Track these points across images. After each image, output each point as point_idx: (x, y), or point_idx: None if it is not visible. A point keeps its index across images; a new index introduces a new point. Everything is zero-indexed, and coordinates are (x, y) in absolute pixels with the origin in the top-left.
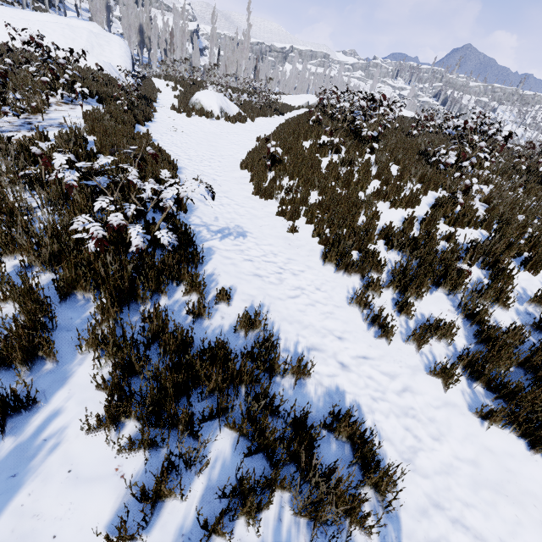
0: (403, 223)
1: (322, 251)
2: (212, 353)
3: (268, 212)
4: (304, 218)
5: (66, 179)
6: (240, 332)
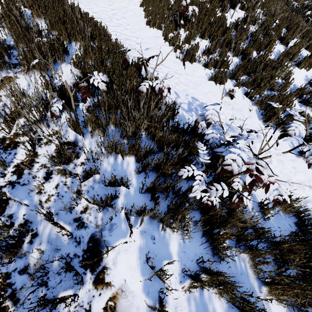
0: (309, 82)
1: (264, 115)
2: (311, 250)
3: (201, 78)
4: (229, 80)
5: (263, 179)
6: (277, 209)
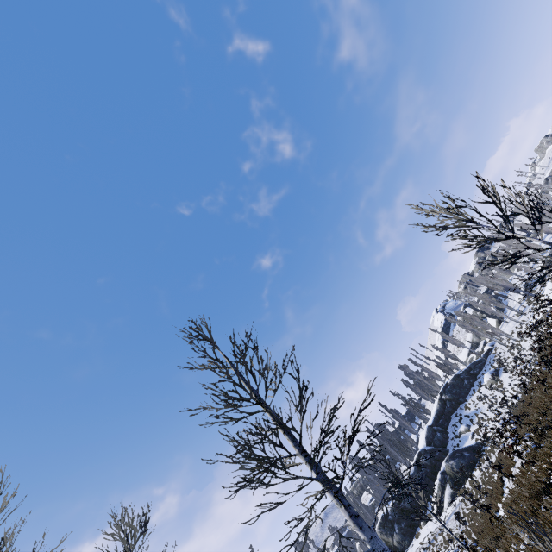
0: None
1: None
2: None
3: None
4: None
5: None
6: None
